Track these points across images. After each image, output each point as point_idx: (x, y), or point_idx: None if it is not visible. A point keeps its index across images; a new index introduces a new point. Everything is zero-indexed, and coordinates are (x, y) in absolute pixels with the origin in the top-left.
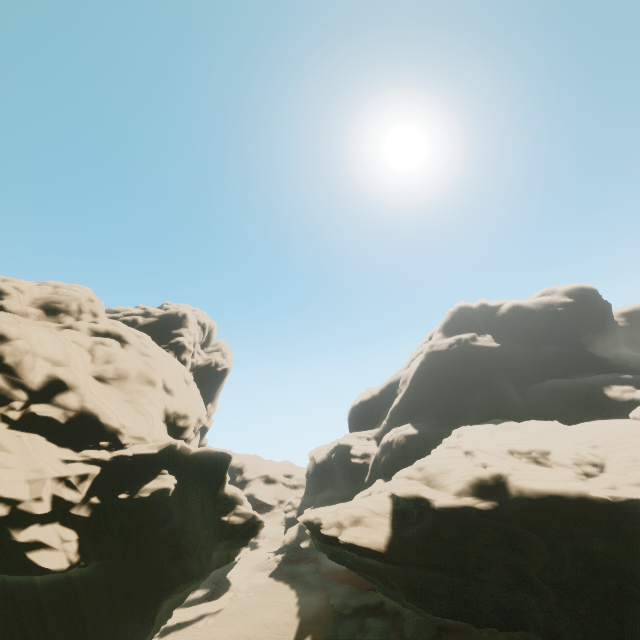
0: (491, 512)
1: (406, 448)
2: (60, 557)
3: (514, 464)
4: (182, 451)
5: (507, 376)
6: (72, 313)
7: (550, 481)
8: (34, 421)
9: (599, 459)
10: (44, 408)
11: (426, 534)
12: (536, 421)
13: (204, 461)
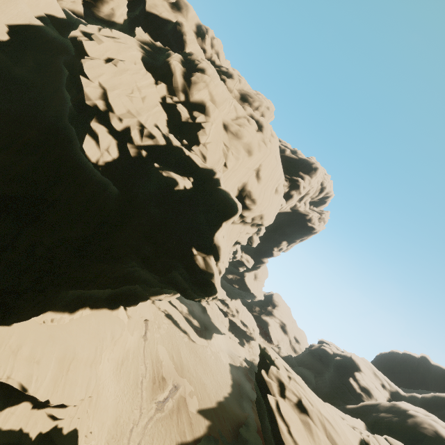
0: None
1: (424, 441)
2: (96, 153)
3: None
4: (215, 182)
5: None
6: (252, 106)
7: None
8: (173, 110)
9: None
10: (183, 109)
11: None
12: None
13: (219, 198)
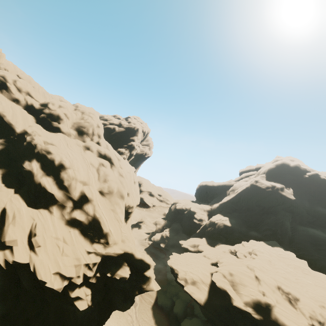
0: (258, 320)
1: (222, 230)
2: (85, 303)
3: (278, 298)
4: (133, 253)
5: (290, 217)
6: (89, 135)
7: (294, 323)
8: (75, 220)
9: (323, 319)
10: (79, 213)
11: (223, 306)
12: (295, 257)
13: (142, 262)
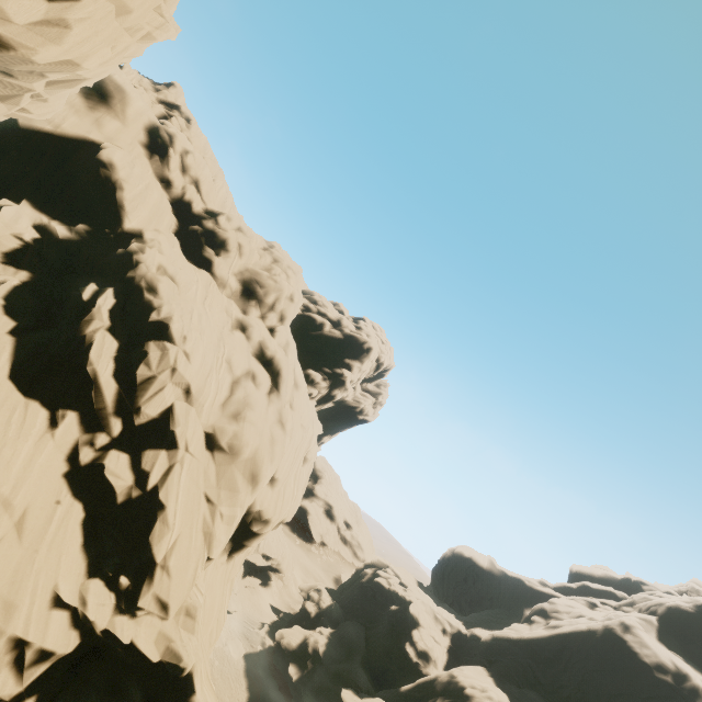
0: None
1: None
2: None
3: None
4: (184, 682)
5: None
6: (264, 305)
7: None
8: (97, 477)
9: None
10: (119, 464)
11: None
12: None
13: None
